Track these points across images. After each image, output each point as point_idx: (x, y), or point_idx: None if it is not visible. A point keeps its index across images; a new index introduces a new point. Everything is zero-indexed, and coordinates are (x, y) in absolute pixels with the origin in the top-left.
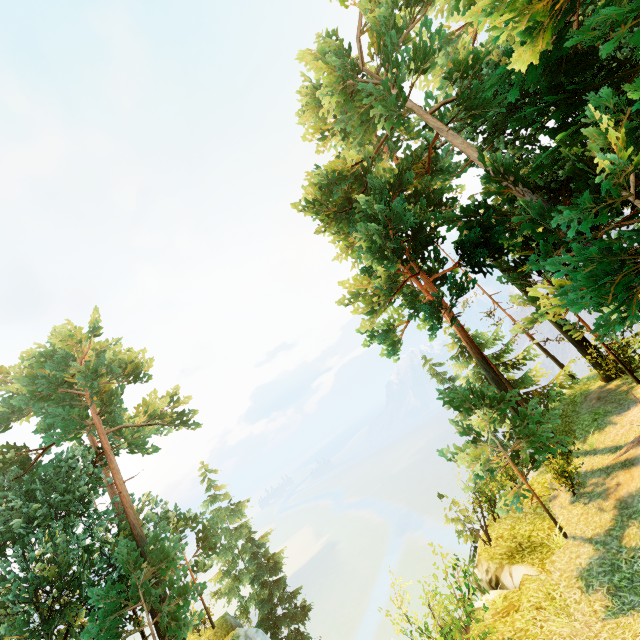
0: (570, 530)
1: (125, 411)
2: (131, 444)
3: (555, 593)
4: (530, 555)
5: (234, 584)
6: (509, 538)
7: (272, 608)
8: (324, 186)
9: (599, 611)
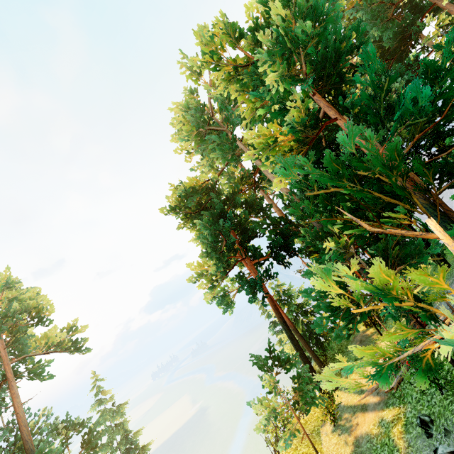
0: None
1: (33, 336)
2: (31, 371)
3: None
4: None
5: None
6: None
7: None
8: (182, 196)
9: None
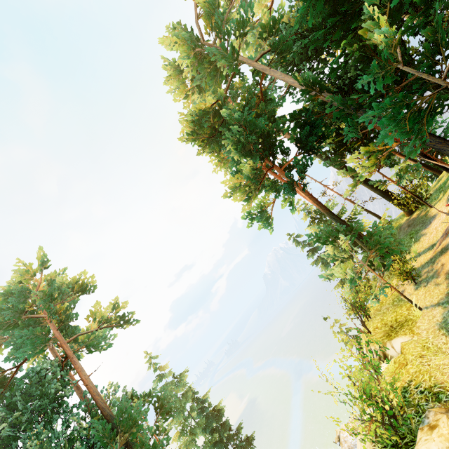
0: (422, 305)
1: (78, 327)
2: (88, 346)
3: (428, 344)
4: (401, 329)
5: (190, 438)
6: (382, 326)
7: (224, 447)
8: (195, 121)
9: None
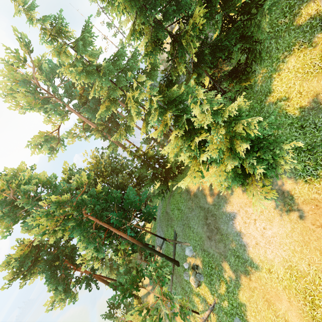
0: None
1: None
2: None
3: None
4: None
5: None
6: None
7: None
8: (17, 267)
9: None
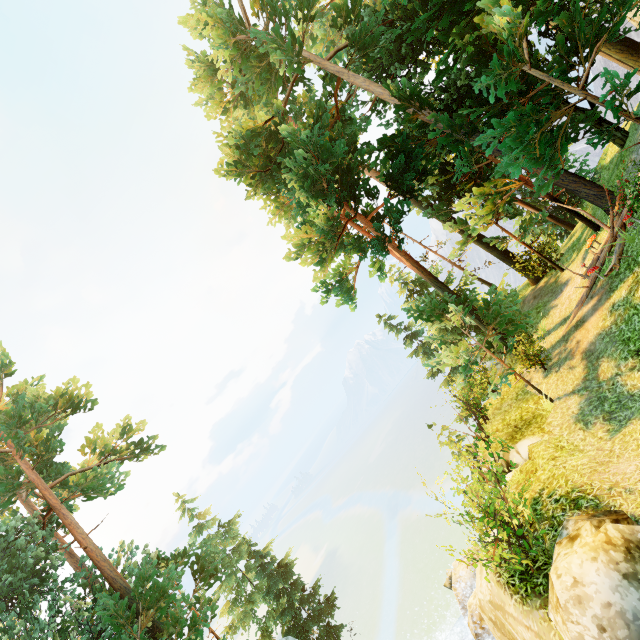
0: (553, 395)
1: (68, 465)
2: (86, 490)
3: (562, 443)
4: (528, 429)
5: (247, 609)
6: (504, 428)
7: (295, 614)
8: (241, 145)
9: (604, 436)
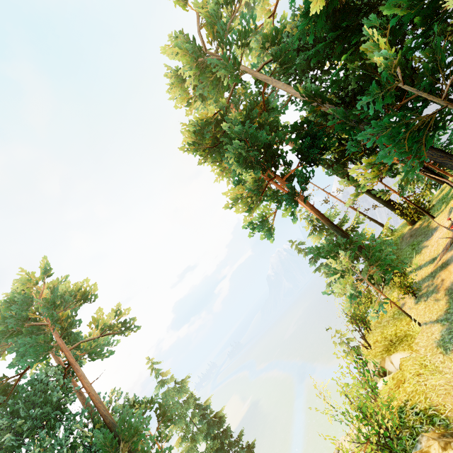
0: (421, 320)
1: (81, 333)
2: (91, 353)
3: (426, 362)
4: (400, 345)
5: (192, 444)
6: (382, 340)
7: None
8: (197, 131)
9: None
